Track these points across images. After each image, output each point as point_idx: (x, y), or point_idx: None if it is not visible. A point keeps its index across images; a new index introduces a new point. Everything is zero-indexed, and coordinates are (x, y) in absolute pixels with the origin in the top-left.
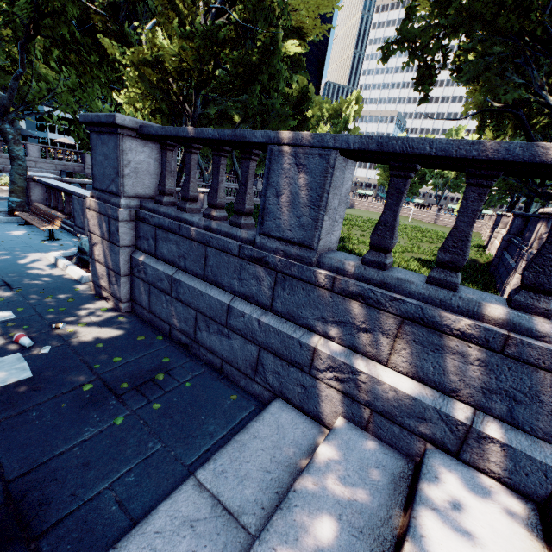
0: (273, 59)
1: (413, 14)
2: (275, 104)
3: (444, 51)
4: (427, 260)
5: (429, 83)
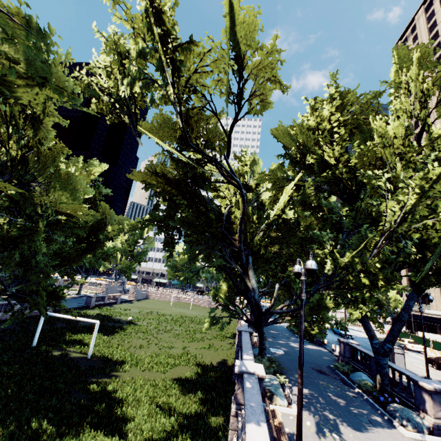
0: (34, 237)
1: (159, 209)
2: (39, 262)
3: (179, 231)
4: (187, 378)
5: (172, 248)
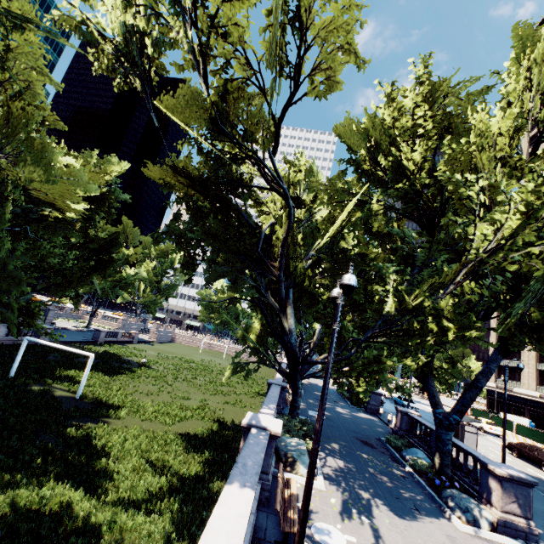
0: None
1: (179, 218)
2: (8, 264)
3: (203, 249)
4: (196, 434)
5: (192, 269)
